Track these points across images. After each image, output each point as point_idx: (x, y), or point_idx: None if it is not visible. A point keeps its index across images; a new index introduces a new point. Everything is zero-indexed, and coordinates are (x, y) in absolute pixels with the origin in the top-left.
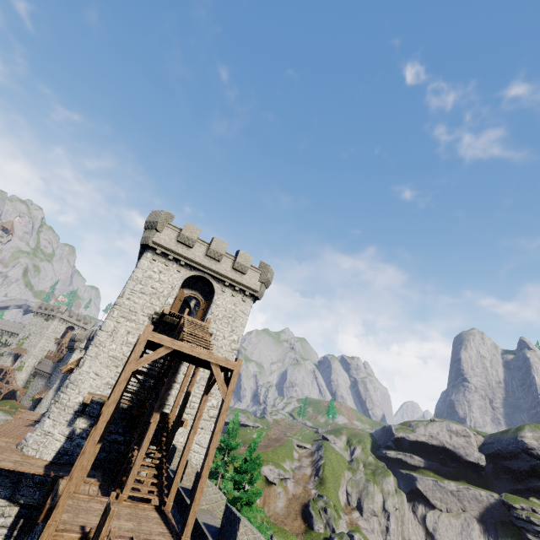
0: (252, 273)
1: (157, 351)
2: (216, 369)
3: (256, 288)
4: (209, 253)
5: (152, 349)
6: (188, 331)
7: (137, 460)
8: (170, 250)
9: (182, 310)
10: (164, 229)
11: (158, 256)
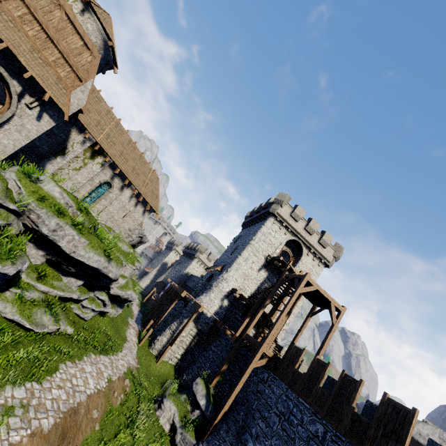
0: (329, 249)
1: (310, 287)
2: (333, 307)
3: (330, 259)
4: (307, 228)
5: (291, 282)
6: None
7: (274, 334)
8: (284, 220)
9: None
10: (284, 206)
11: (276, 222)
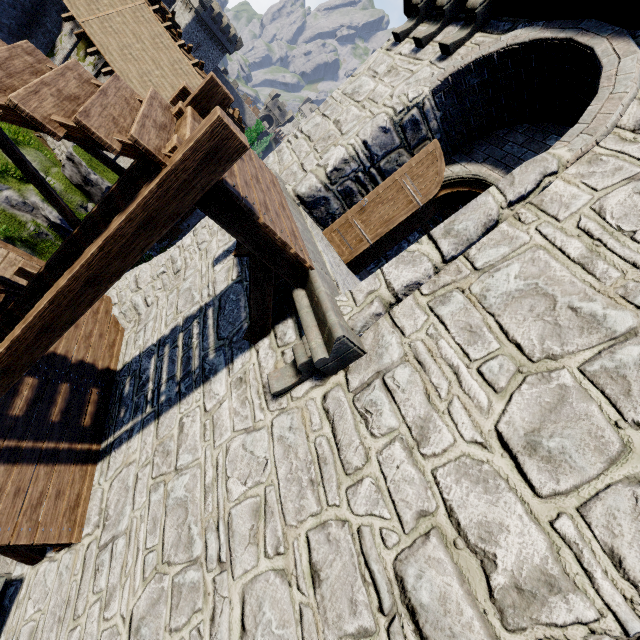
0: None
1: None
2: None
3: None
4: None
5: None
6: None
7: None
8: None
9: None
10: None
11: (418, 26)
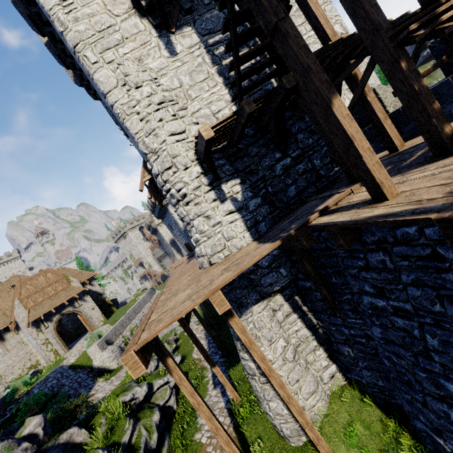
0: None
1: None
2: None
3: None
4: None
5: None
6: None
7: None
8: None
9: None
10: None
11: None
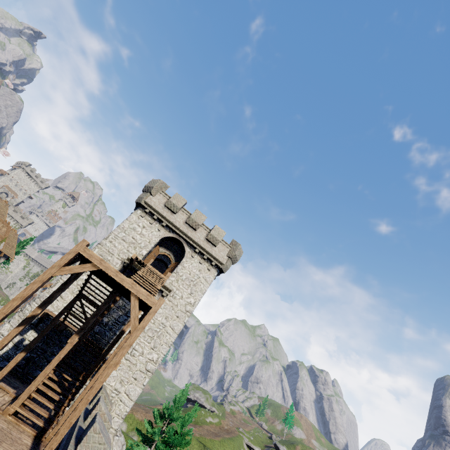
0: (222, 247)
1: (83, 265)
2: (134, 300)
3: (223, 261)
4: (188, 221)
5: (94, 274)
6: (142, 274)
7: (39, 375)
8: (156, 211)
9: (161, 270)
10: (157, 195)
11: (146, 214)
